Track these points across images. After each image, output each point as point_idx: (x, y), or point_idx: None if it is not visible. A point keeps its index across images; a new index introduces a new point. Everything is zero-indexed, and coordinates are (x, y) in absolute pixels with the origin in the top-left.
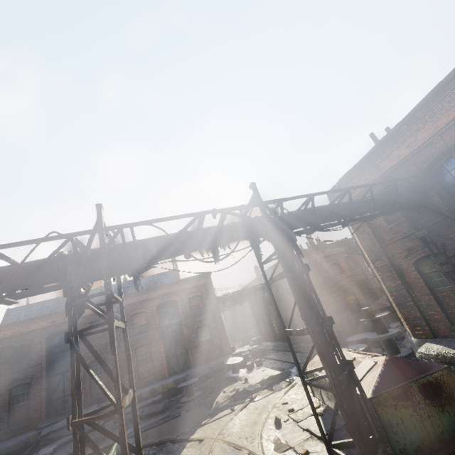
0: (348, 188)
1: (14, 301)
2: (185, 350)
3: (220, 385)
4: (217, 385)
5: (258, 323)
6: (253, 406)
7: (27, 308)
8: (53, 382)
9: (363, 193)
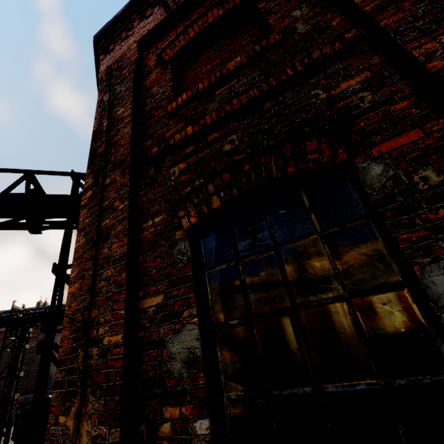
0: None
1: None
2: None
3: None
4: None
5: None
6: None
7: None
8: None
9: None
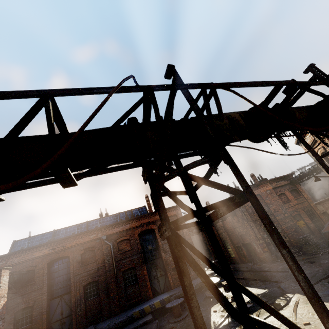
0: None
1: (74, 179)
2: (164, 272)
3: (203, 305)
4: (200, 305)
5: (212, 249)
6: None
7: (29, 239)
8: (52, 305)
9: None
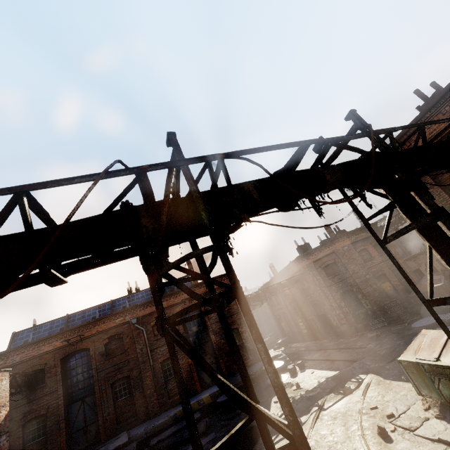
0: None
1: (62, 278)
2: (215, 359)
3: (264, 395)
4: (260, 395)
5: (280, 325)
6: (327, 415)
7: (34, 329)
8: (72, 411)
9: None
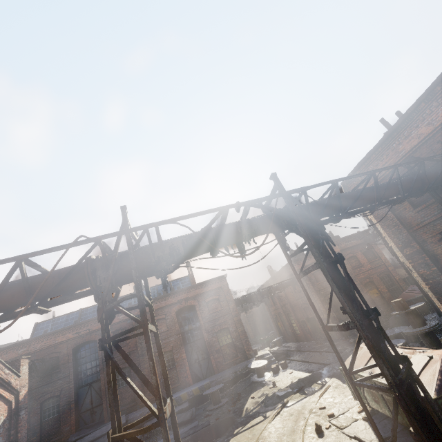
0: (373, 170)
1: (46, 309)
2: (207, 355)
3: (247, 391)
4: (244, 391)
5: (276, 324)
6: (287, 412)
7: (53, 321)
8: (81, 394)
9: (382, 178)
